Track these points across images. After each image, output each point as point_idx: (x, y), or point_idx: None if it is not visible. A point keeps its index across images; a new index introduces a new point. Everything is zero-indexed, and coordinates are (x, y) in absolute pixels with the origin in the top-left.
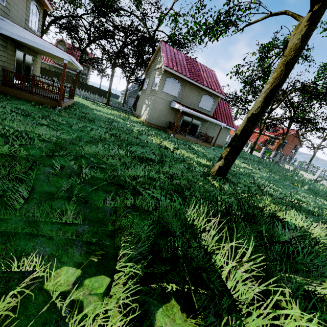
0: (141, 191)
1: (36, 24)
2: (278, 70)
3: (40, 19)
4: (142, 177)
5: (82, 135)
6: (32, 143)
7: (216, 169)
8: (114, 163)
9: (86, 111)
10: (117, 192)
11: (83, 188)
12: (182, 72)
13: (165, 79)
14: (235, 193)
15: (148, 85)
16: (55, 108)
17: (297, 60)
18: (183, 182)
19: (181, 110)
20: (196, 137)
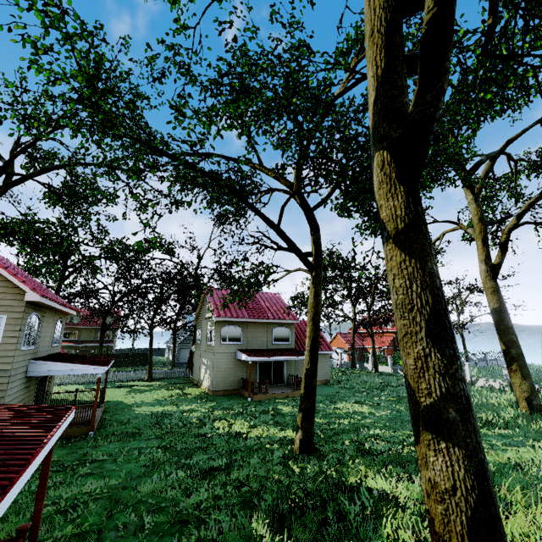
0: (206, 519)
1: (58, 336)
2: (309, 325)
3: (62, 329)
4: (206, 499)
5: (131, 469)
6: (87, 509)
7: (298, 445)
8: (174, 494)
9: (124, 415)
10: (182, 530)
11: (149, 541)
12: (238, 314)
13: (220, 330)
14: (318, 472)
15: (202, 337)
16: (87, 434)
17: (319, 313)
18: (253, 486)
19: (250, 362)
20: (286, 383)
